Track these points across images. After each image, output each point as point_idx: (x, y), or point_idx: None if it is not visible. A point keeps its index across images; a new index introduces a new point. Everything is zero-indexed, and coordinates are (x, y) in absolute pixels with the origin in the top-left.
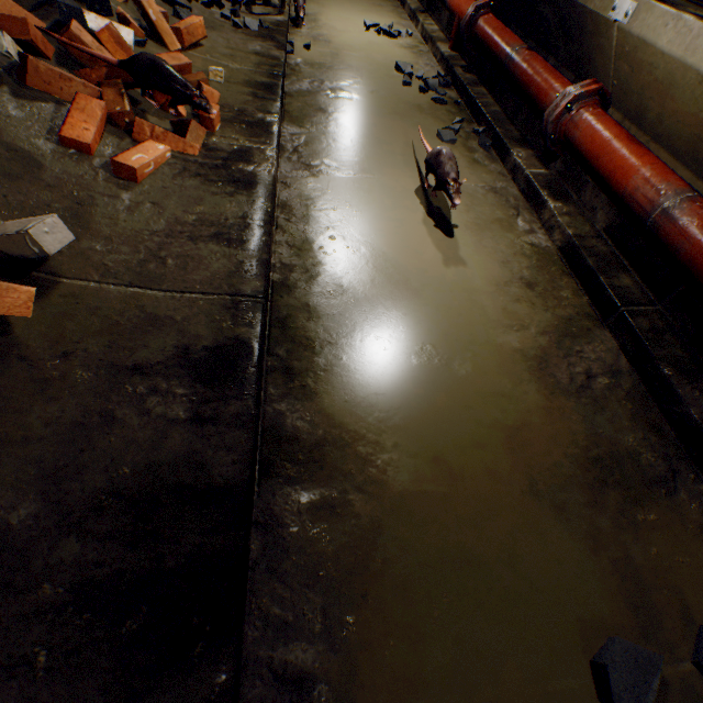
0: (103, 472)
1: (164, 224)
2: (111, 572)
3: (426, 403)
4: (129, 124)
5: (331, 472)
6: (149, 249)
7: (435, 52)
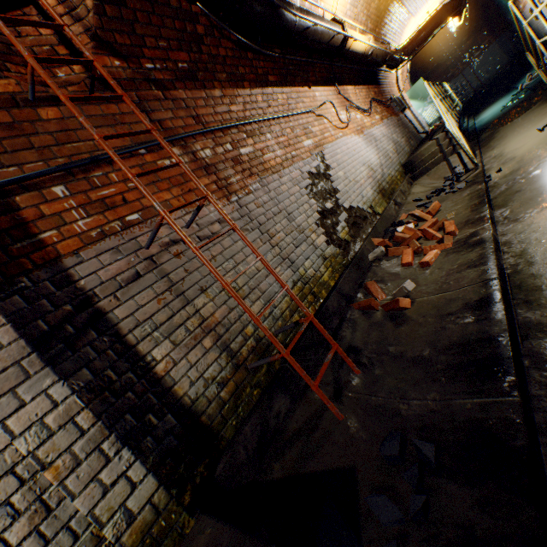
0: (446, 340)
1: (444, 273)
2: (457, 361)
3: None
4: (420, 251)
5: None
6: (441, 282)
7: None
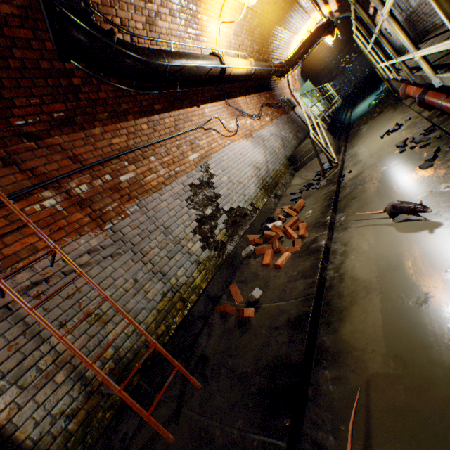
0: (266, 358)
1: (287, 279)
2: (265, 386)
3: (393, 327)
4: (279, 250)
5: (340, 364)
6: (282, 289)
7: (422, 118)
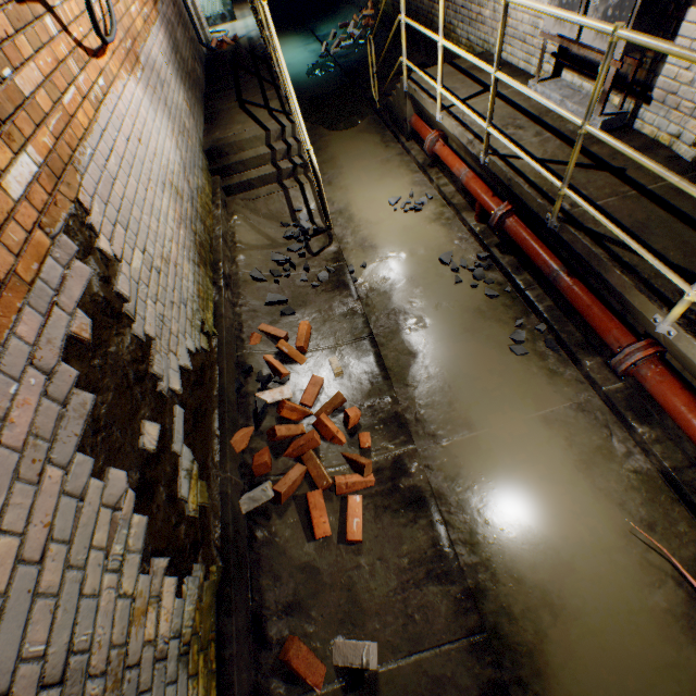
0: None
1: (395, 578)
2: None
3: (621, 689)
4: (330, 485)
5: None
6: (401, 610)
7: (462, 220)
